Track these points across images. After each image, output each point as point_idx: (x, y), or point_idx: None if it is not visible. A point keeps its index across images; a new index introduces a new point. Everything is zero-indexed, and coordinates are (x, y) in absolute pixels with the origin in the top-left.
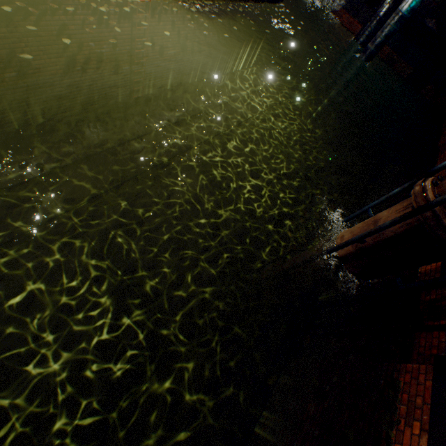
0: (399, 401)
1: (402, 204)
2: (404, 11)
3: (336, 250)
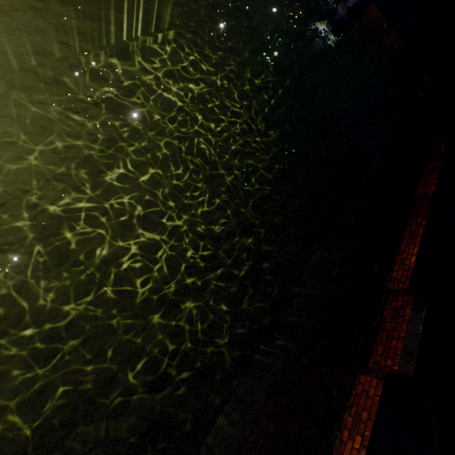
0: None
1: None
2: None
3: None
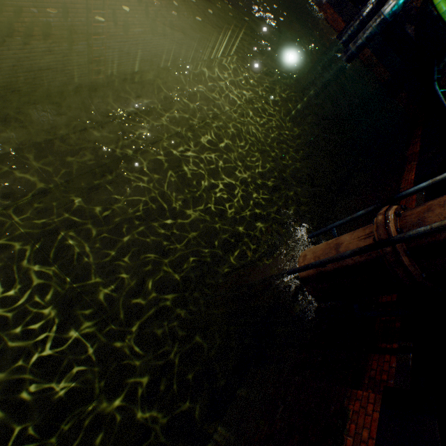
0: (347, 431)
1: (364, 231)
2: (386, 14)
3: (297, 272)
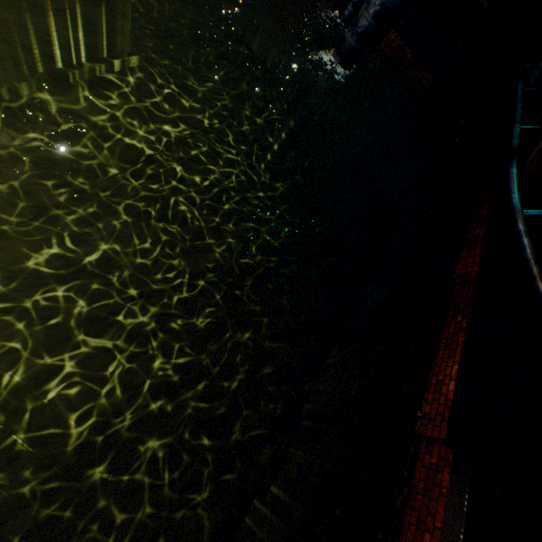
0: None
1: None
2: None
3: None
